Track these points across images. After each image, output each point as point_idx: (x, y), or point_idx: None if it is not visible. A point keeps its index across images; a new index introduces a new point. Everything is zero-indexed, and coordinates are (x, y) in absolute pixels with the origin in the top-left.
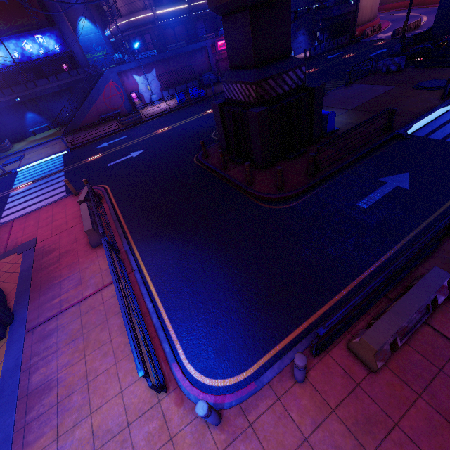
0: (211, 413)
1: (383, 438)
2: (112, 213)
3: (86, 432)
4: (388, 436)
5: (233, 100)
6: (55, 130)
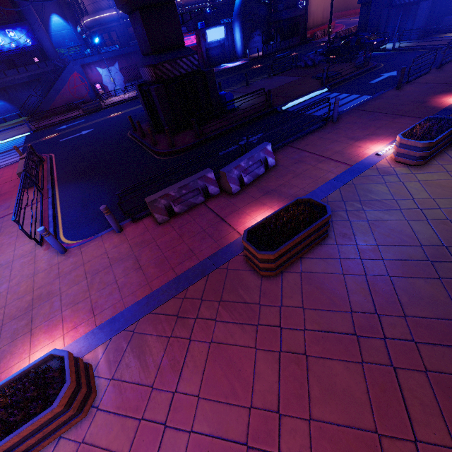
0: (49, 235)
1: (145, 246)
2: (48, 169)
3: None
4: (148, 246)
5: (147, 81)
6: (25, 117)
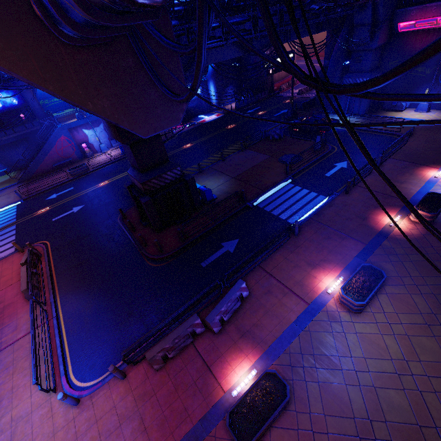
0: (67, 398)
1: (147, 401)
2: (47, 270)
3: (8, 419)
4: (149, 400)
5: (136, 185)
6: (12, 175)
